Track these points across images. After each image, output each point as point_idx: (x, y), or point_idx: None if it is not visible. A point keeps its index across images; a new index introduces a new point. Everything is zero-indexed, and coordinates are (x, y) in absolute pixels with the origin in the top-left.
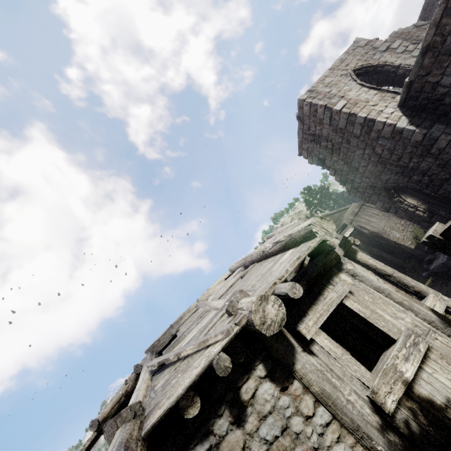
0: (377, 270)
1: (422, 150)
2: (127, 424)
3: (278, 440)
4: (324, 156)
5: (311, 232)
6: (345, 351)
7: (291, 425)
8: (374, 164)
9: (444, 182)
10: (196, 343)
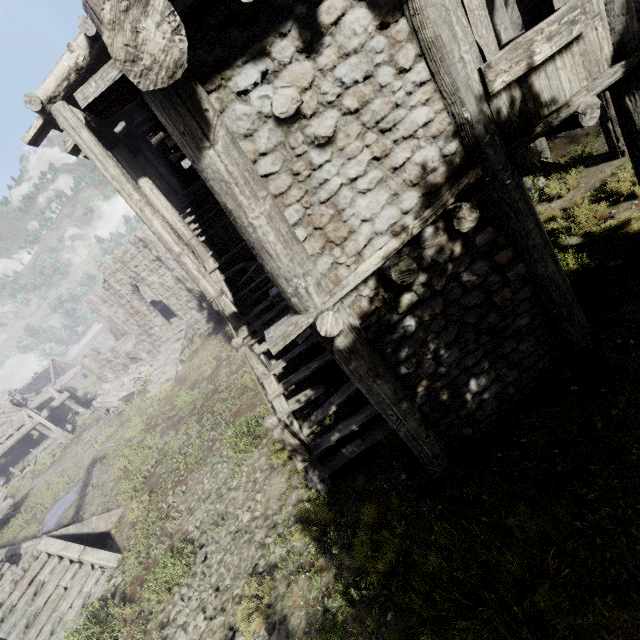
0: None
1: None
2: None
3: (357, 86)
4: None
5: None
6: (484, 4)
7: (378, 74)
8: None
9: None
10: None
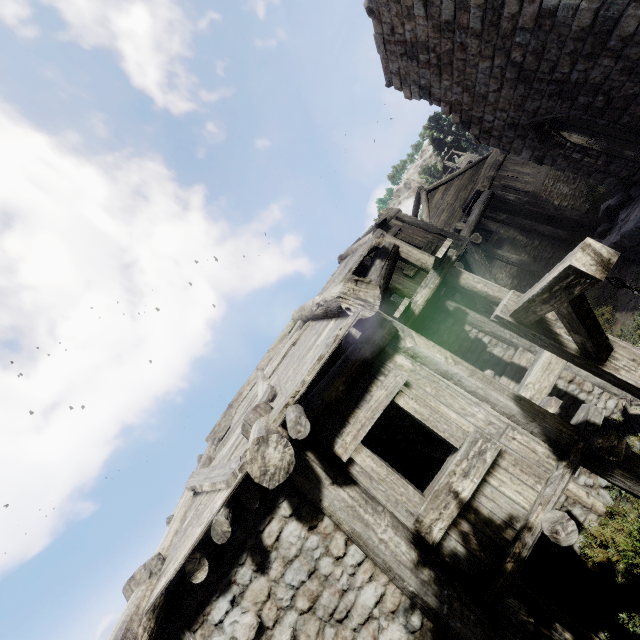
0: (488, 298)
1: (593, 44)
2: (140, 588)
3: (305, 585)
4: (428, 80)
5: (341, 308)
6: (391, 471)
7: (319, 568)
8: (512, 84)
9: (630, 102)
10: (210, 481)
